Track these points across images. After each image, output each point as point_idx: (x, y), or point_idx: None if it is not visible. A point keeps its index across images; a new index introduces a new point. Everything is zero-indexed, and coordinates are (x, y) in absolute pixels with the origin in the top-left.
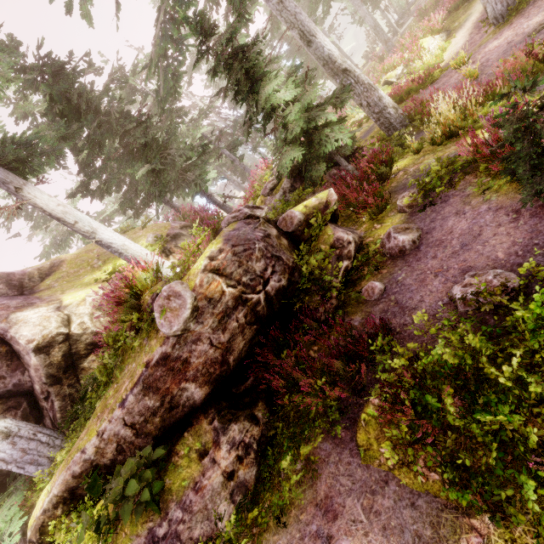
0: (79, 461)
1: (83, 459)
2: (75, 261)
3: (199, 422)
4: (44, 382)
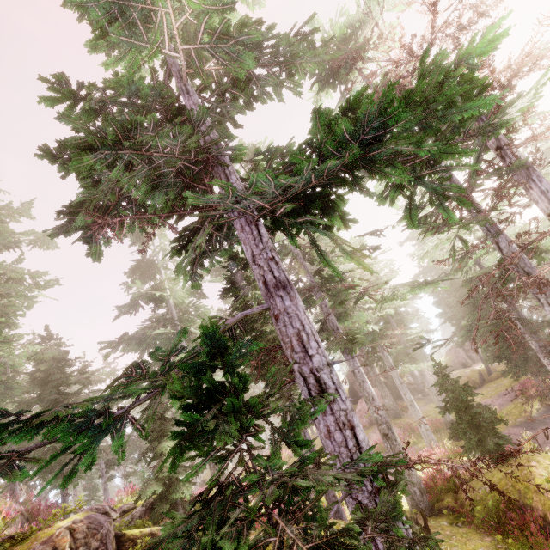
0: None
1: None
2: None
3: None
4: None
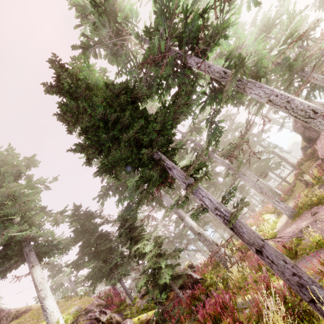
0: None
1: None
2: (35, 311)
3: None
4: None
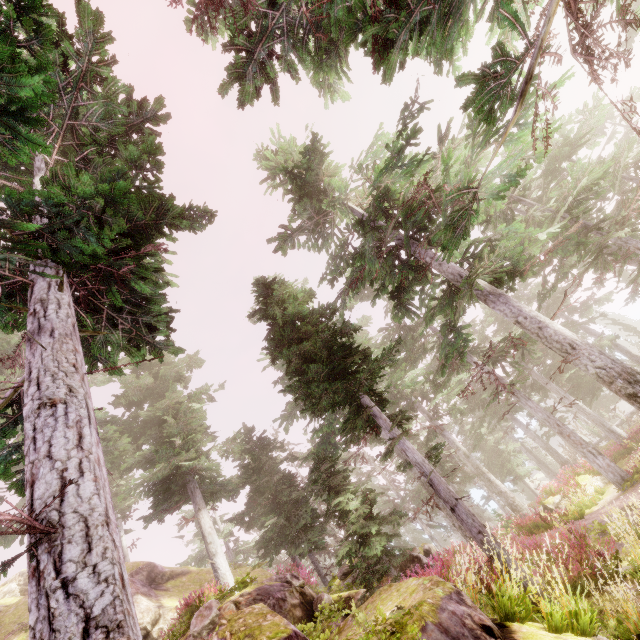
0: None
1: None
2: (195, 576)
3: None
4: None
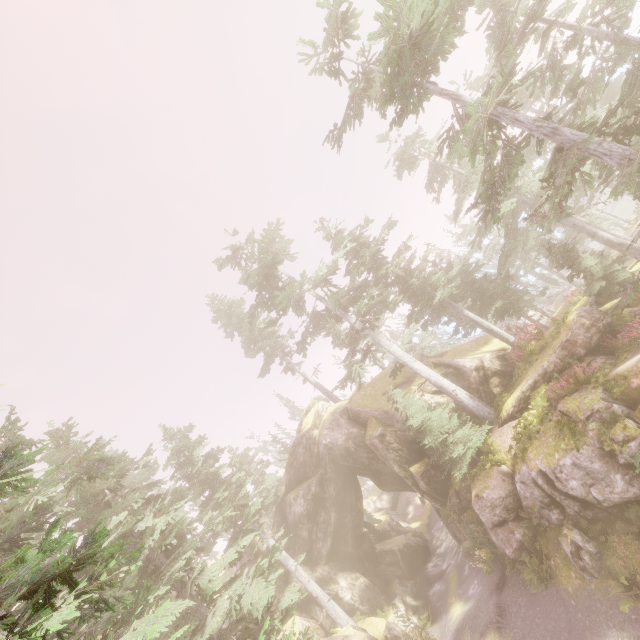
0: (541, 369)
1: (543, 368)
2: (454, 350)
3: (584, 358)
4: (477, 384)
